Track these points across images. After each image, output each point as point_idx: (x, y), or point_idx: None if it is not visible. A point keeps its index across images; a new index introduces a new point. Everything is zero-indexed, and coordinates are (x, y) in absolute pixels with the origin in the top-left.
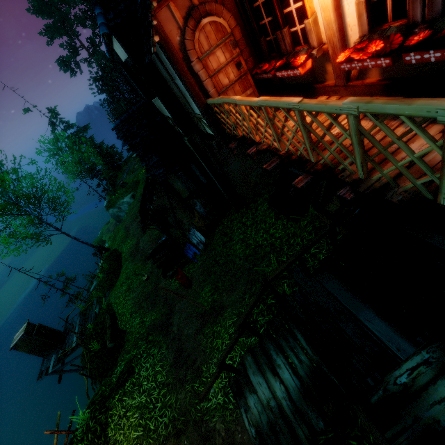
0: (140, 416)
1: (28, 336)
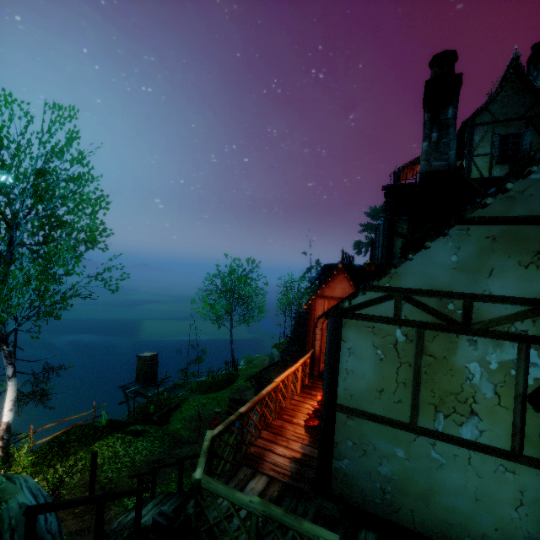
0: (110, 456)
1: (148, 359)
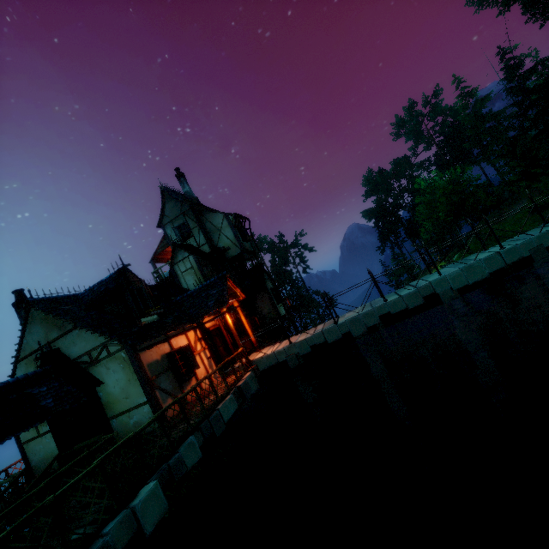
0: None
1: None
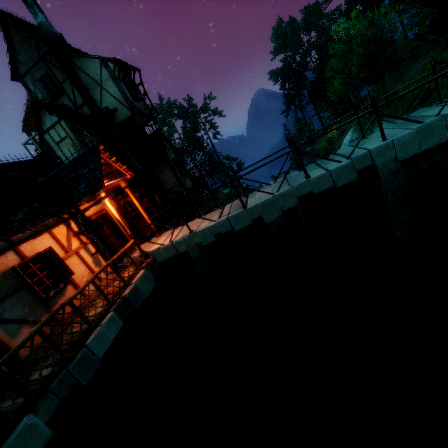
0: None
1: None
